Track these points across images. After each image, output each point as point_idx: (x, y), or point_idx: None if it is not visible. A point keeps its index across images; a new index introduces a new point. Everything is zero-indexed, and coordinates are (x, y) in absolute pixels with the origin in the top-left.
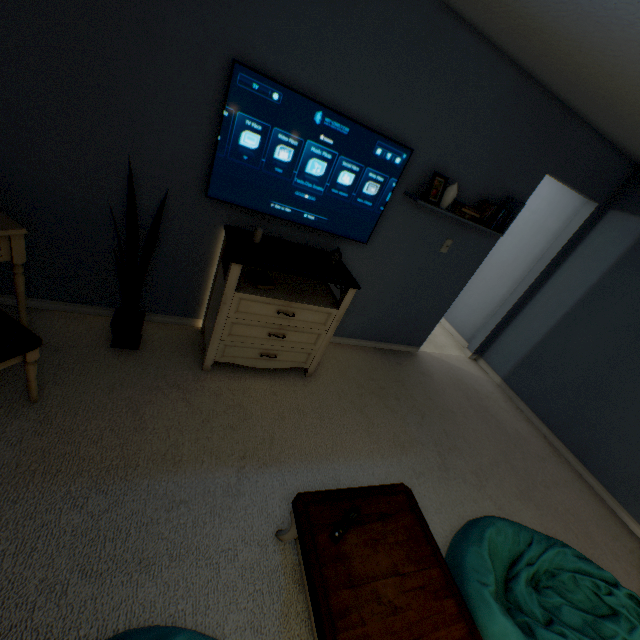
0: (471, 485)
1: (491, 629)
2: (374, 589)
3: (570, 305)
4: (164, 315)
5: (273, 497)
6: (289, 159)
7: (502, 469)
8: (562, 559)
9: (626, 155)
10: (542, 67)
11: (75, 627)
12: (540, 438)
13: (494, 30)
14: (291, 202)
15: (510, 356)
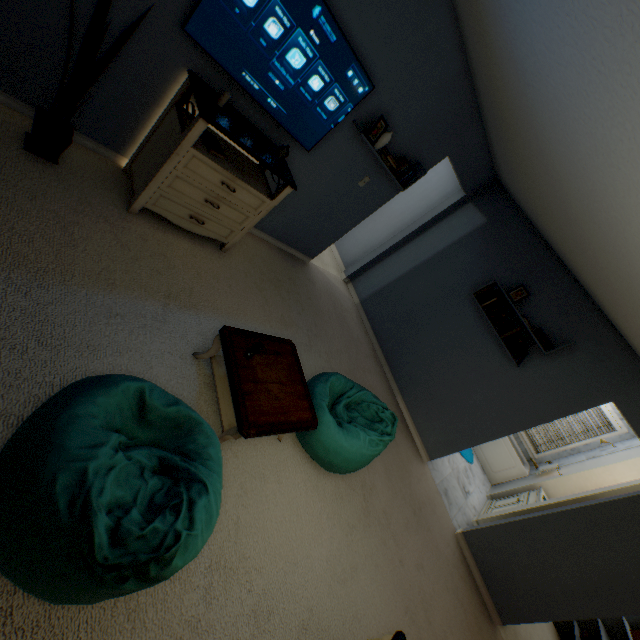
0: (323, 359)
1: (322, 419)
2: (267, 387)
3: (421, 261)
4: (85, 137)
5: (192, 331)
6: (276, 37)
7: (343, 356)
8: (366, 396)
9: (494, 167)
10: (479, 73)
11: (41, 375)
12: (370, 345)
13: (466, 22)
14: (262, 80)
15: (371, 286)
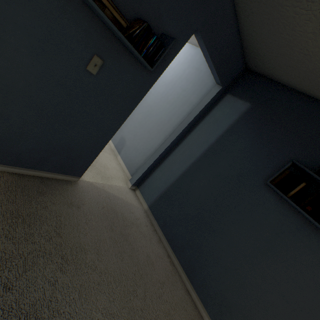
0: None
1: None
2: None
3: (197, 156)
4: None
5: None
6: None
7: None
8: None
9: (244, 51)
10: None
11: None
12: (165, 258)
13: None
14: None
15: (156, 189)
